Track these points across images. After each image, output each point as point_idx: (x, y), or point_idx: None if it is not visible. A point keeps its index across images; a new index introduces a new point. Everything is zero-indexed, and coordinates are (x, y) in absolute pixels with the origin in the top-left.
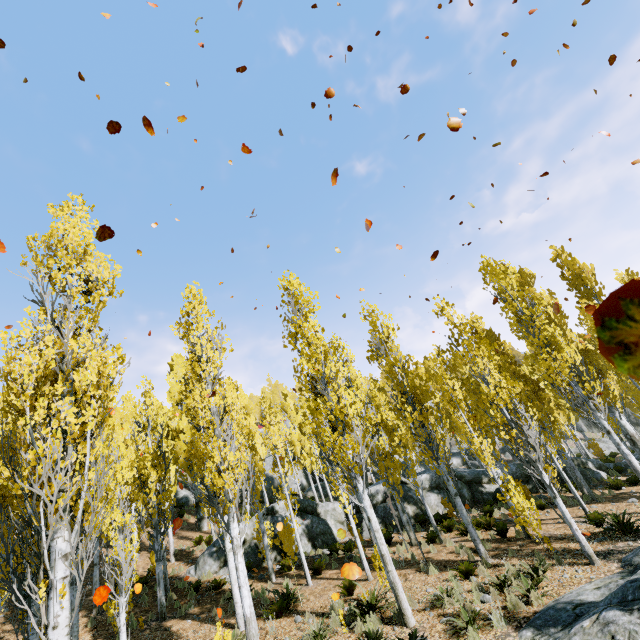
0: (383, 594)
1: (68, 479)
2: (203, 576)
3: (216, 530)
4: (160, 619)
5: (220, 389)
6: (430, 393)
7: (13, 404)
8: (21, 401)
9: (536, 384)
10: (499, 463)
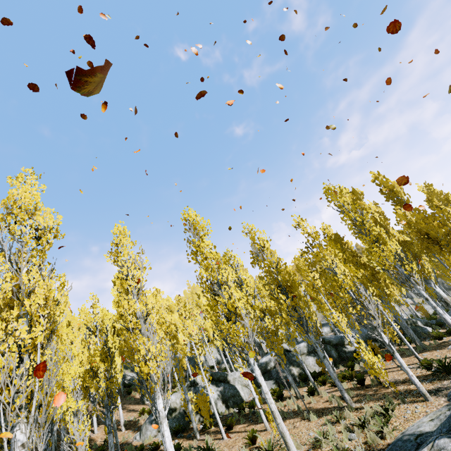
0: (277, 441)
1: (23, 383)
2: (146, 440)
3: None
4: None
5: (143, 298)
6: (297, 284)
7: None
8: None
9: (373, 269)
10: (353, 330)
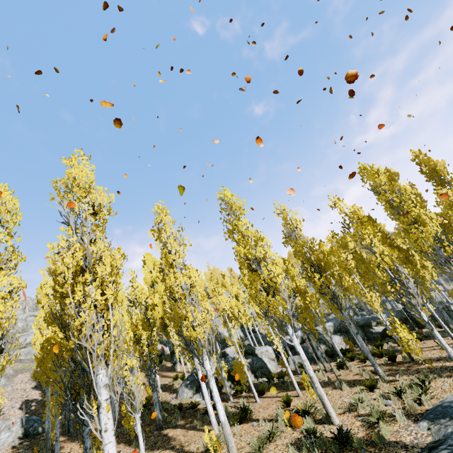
0: (312, 404)
1: (101, 336)
2: (183, 400)
3: (186, 370)
4: (159, 429)
5: (186, 272)
6: (331, 264)
7: (58, 291)
8: (65, 288)
9: (407, 252)
10: (385, 310)
